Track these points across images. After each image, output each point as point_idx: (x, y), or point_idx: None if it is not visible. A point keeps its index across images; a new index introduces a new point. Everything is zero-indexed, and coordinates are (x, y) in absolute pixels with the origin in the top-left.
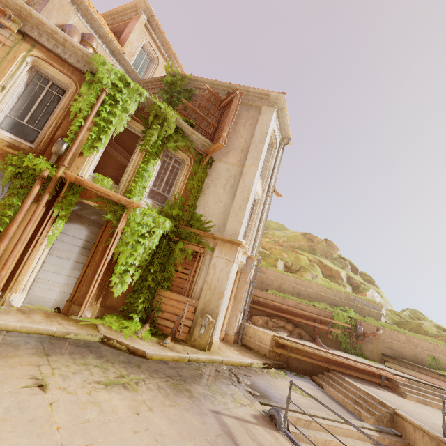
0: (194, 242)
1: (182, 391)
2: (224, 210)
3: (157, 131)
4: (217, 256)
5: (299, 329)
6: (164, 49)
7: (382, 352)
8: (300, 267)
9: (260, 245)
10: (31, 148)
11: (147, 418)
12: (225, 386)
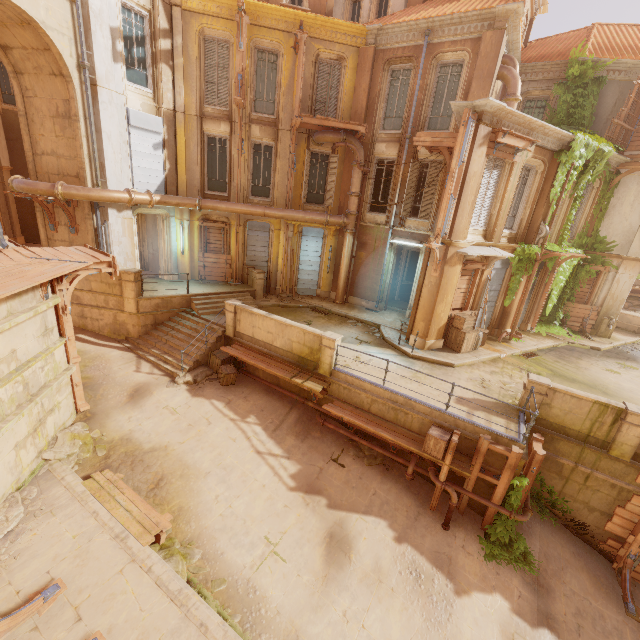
0: (598, 264)
1: None
2: (628, 228)
3: (589, 173)
4: (621, 273)
5: None
6: None
7: None
8: None
9: None
10: (515, 234)
11: None
12: None
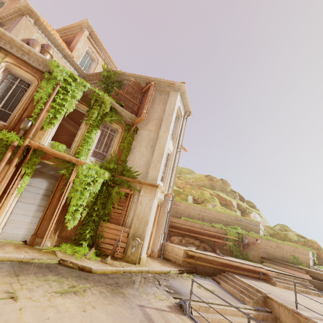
0: (126, 187)
1: (117, 293)
2: (146, 162)
3: (97, 110)
4: (142, 195)
5: (203, 244)
6: (102, 53)
7: (260, 256)
8: (203, 200)
9: (176, 185)
10: (4, 125)
11: (91, 313)
12: (149, 288)
